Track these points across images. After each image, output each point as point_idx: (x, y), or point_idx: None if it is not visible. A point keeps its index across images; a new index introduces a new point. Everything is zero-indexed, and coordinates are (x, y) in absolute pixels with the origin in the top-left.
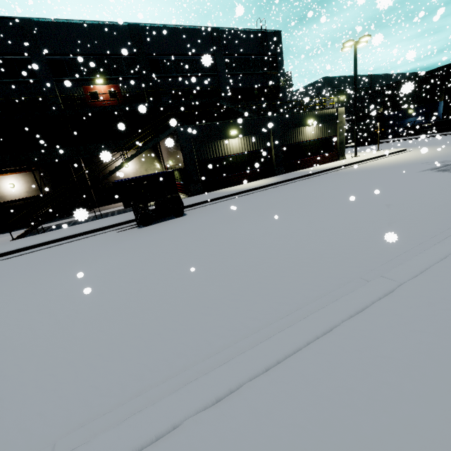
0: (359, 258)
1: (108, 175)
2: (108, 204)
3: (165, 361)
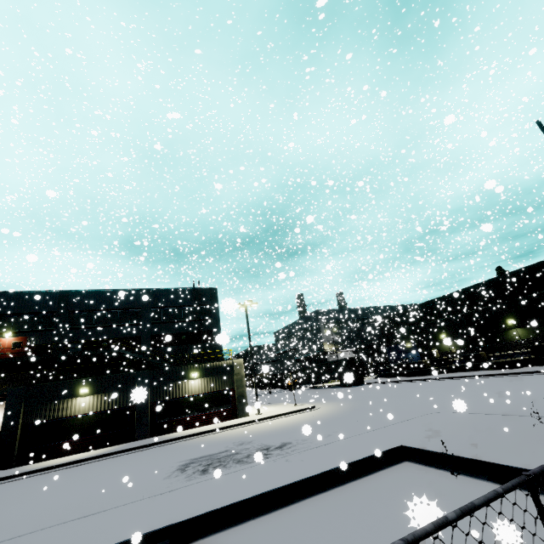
0: None
1: None
2: None
3: None
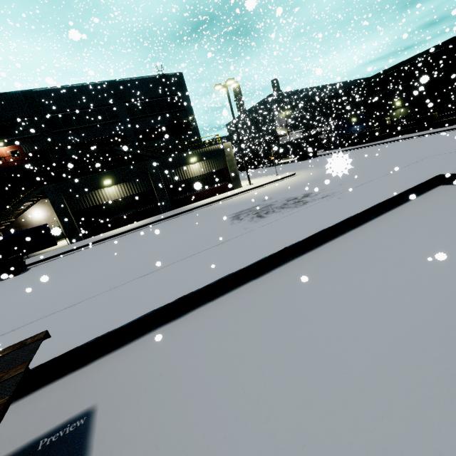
0: None
1: None
2: None
3: None
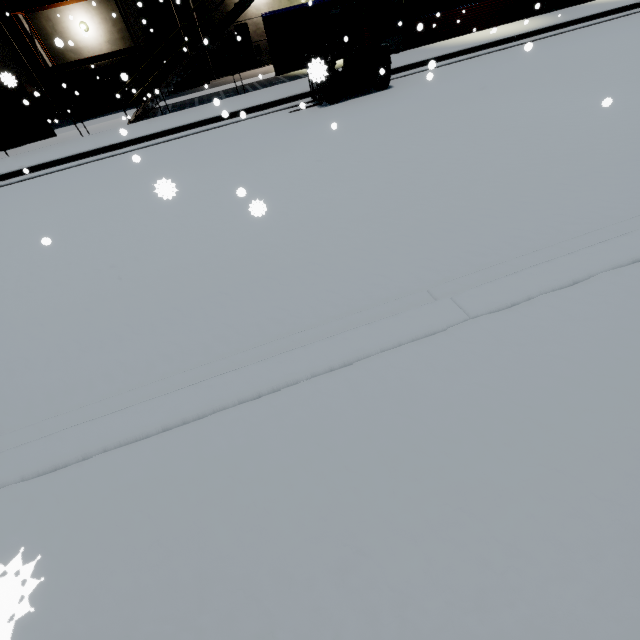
0: None
1: (249, 1)
2: (230, 74)
3: (503, 242)
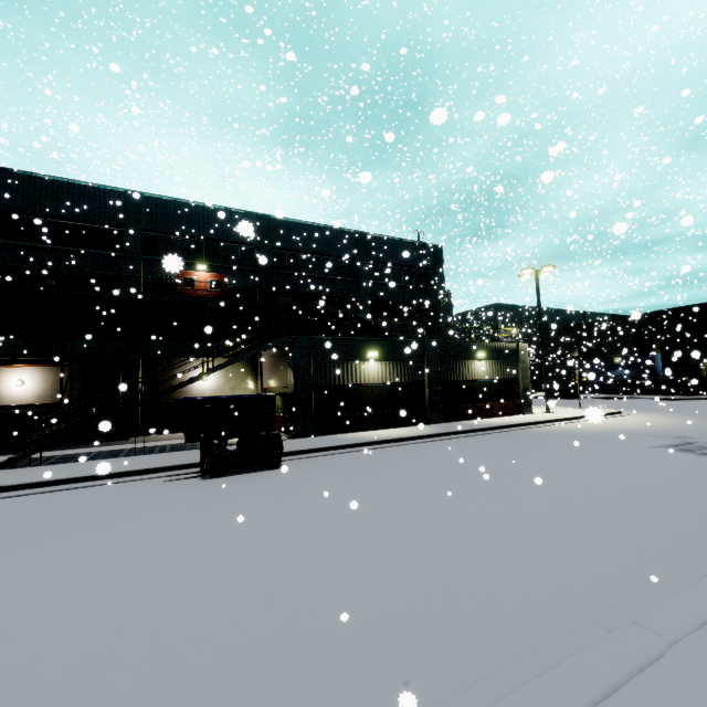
0: (583, 582)
1: (175, 388)
2: (158, 433)
3: None
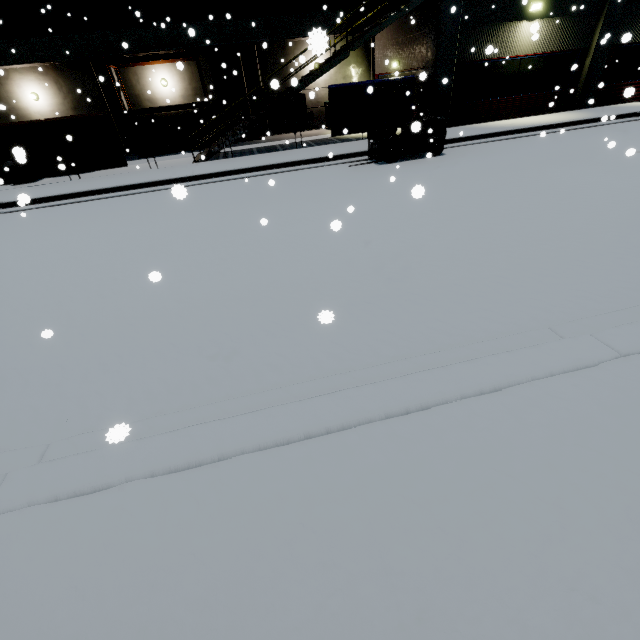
0: None
1: (319, 75)
2: (283, 133)
3: (611, 291)
